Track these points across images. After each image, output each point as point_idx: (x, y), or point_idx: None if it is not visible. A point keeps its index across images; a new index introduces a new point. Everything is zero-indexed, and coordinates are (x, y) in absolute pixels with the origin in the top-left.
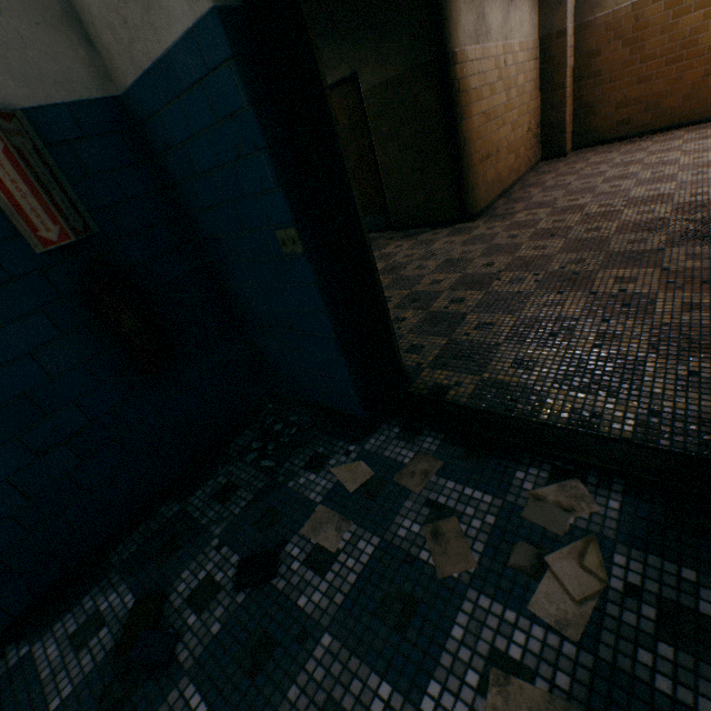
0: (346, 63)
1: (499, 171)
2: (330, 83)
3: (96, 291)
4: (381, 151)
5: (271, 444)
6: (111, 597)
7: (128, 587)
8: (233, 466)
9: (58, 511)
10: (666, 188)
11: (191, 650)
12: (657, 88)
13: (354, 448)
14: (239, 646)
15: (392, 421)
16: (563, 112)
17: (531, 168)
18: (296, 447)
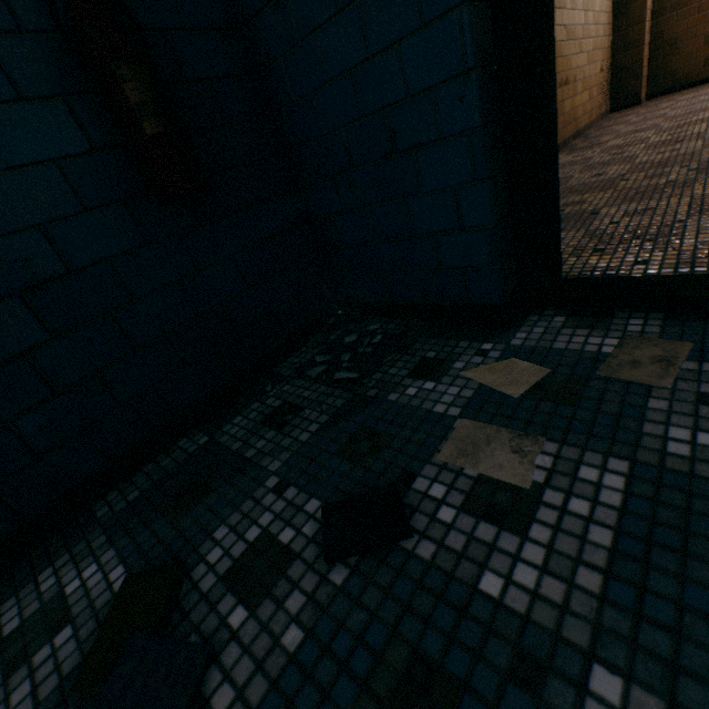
0: None
1: (574, 106)
2: None
3: (75, 8)
4: None
5: (346, 355)
6: (87, 571)
7: (117, 554)
8: (289, 385)
9: (4, 417)
10: None
11: (239, 688)
12: None
13: (491, 346)
14: (355, 685)
15: (545, 311)
16: (640, 51)
17: (601, 117)
18: (386, 355)
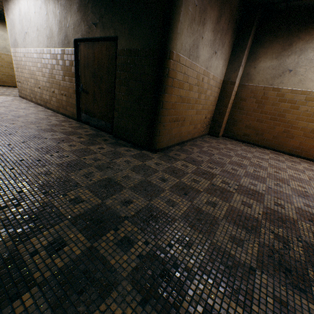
0: (113, 28)
1: (182, 131)
2: (103, 36)
3: None
4: (118, 88)
5: None
6: None
7: None
8: None
9: None
10: (260, 187)
11: None
12: (264, 127)
13: None
14: None
15: None
16: (223, 117)
17: (201, 135)
18: None
